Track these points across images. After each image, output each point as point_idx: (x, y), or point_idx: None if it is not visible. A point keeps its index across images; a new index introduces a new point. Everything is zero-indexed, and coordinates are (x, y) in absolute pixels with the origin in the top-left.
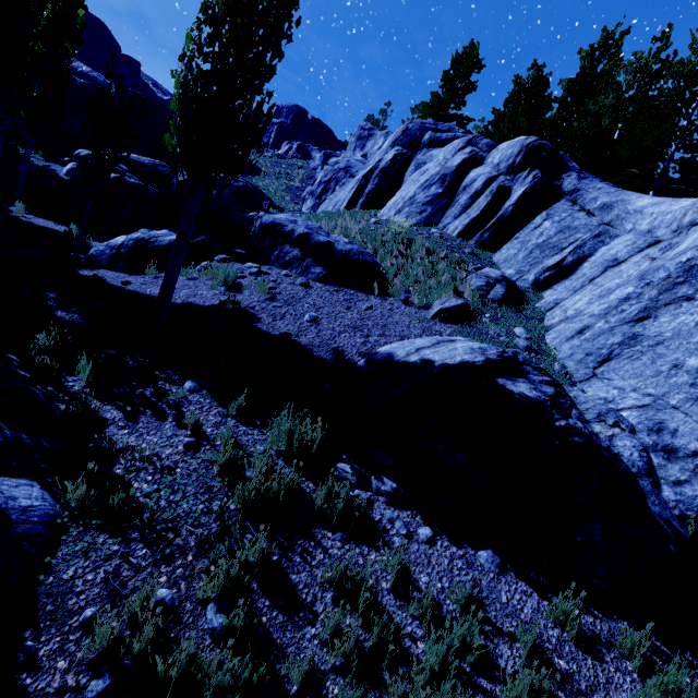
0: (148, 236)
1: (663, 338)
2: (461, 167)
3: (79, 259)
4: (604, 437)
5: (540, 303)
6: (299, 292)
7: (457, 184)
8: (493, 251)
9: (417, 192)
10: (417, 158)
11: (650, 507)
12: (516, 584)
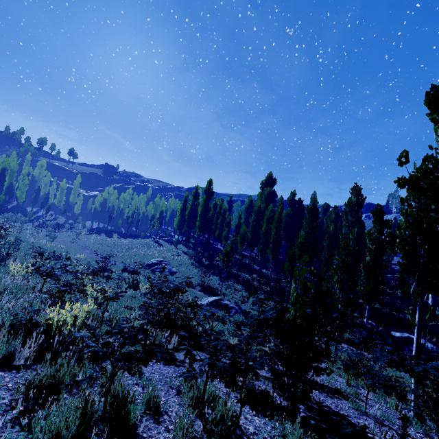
0: None
1: None
2: None
3: None
4: None
5: None
6: None
7: None
8: None
9: None
10: None
11: None
12: None
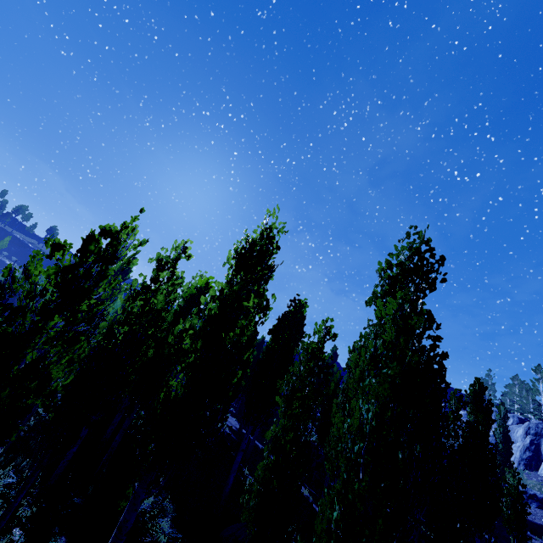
0: None
1: None
2: None
3: None
4: None
5: None
6: (533, 511)
7: None
8: None
9: None
10: (542, 443)
11: None
12: None
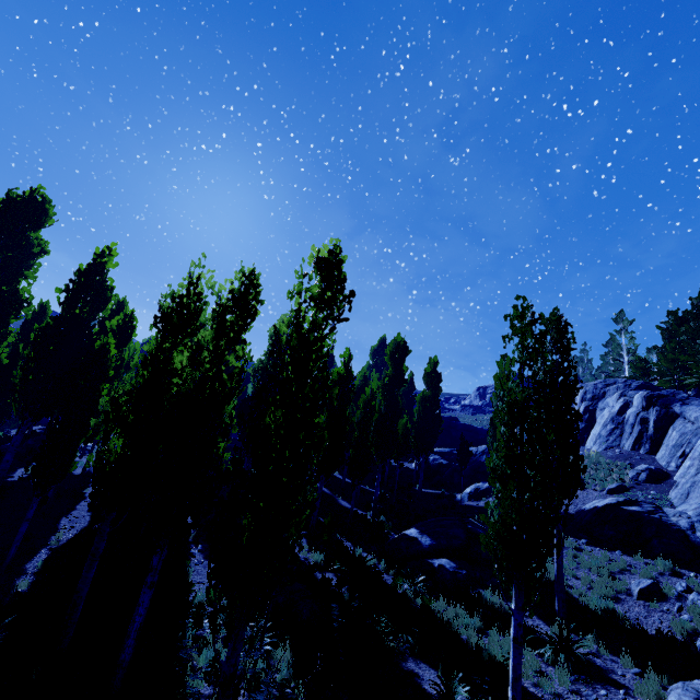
0: (476, 486)
1: (699, 480)
2: (620, 410)
3: (455, 500)
4: (674, 521)
5: (674, 477)
6: None
7: (622, 420)
8: (656, 453)
9: (600, 429)
10: (598, 406)
11: (690, 539)
12: (626, 556)
